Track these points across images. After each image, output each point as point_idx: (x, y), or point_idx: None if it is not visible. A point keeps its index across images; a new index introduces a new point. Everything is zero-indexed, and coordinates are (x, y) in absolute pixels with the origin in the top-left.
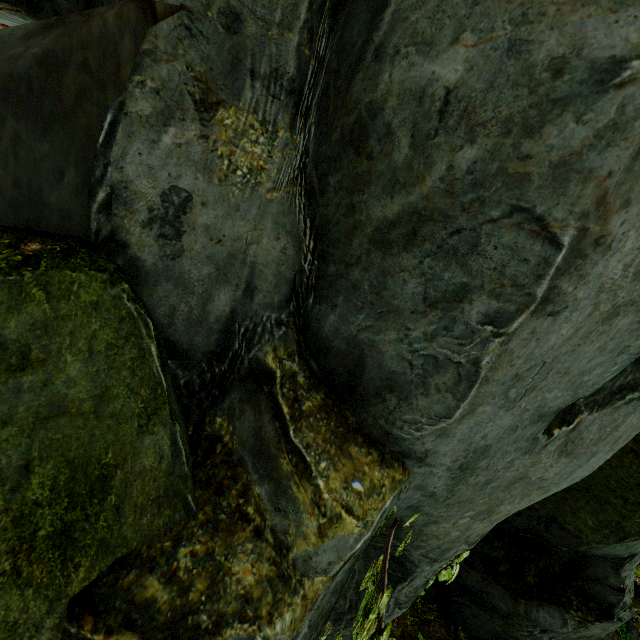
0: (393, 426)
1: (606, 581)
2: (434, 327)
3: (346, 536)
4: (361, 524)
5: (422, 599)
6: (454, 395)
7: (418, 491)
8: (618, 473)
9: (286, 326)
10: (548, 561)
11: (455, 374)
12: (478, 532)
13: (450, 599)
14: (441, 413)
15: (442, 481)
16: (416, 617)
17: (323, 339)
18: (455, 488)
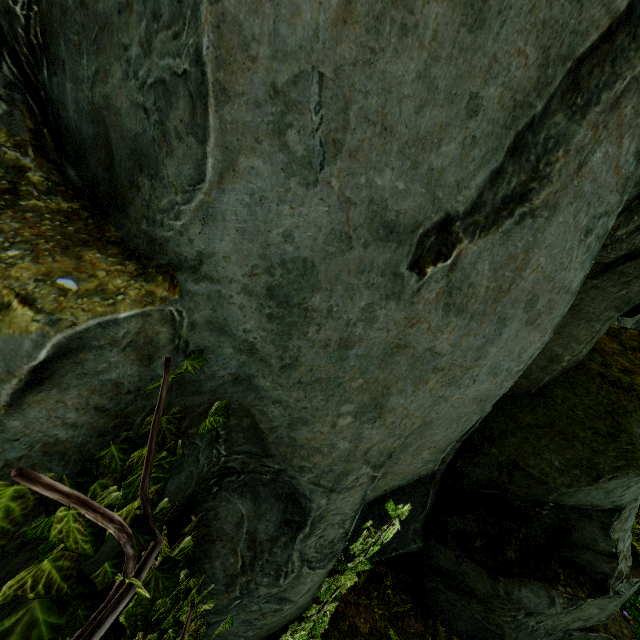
0: (155, 226)
1: (595, 546)
2: (144, 23)
3: (17, 337)
4: (42, 318)
5: (394, 590)
6: (196, 136)
7: (222, 337)
8: (585, 402)
9: (8, 103)
10: (529, 530)
11: (187, 97)
12: (379, 447)
13: (423, 586)
14: (193, 177)
15: (251, 319)
16: (387, 611)
17: (75, 132)
18: (288, 343)
